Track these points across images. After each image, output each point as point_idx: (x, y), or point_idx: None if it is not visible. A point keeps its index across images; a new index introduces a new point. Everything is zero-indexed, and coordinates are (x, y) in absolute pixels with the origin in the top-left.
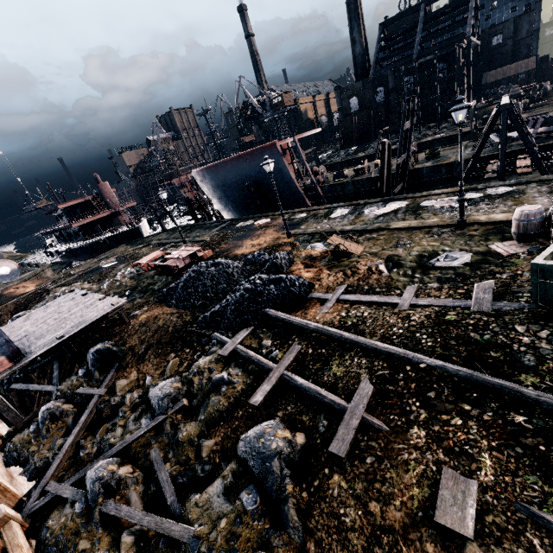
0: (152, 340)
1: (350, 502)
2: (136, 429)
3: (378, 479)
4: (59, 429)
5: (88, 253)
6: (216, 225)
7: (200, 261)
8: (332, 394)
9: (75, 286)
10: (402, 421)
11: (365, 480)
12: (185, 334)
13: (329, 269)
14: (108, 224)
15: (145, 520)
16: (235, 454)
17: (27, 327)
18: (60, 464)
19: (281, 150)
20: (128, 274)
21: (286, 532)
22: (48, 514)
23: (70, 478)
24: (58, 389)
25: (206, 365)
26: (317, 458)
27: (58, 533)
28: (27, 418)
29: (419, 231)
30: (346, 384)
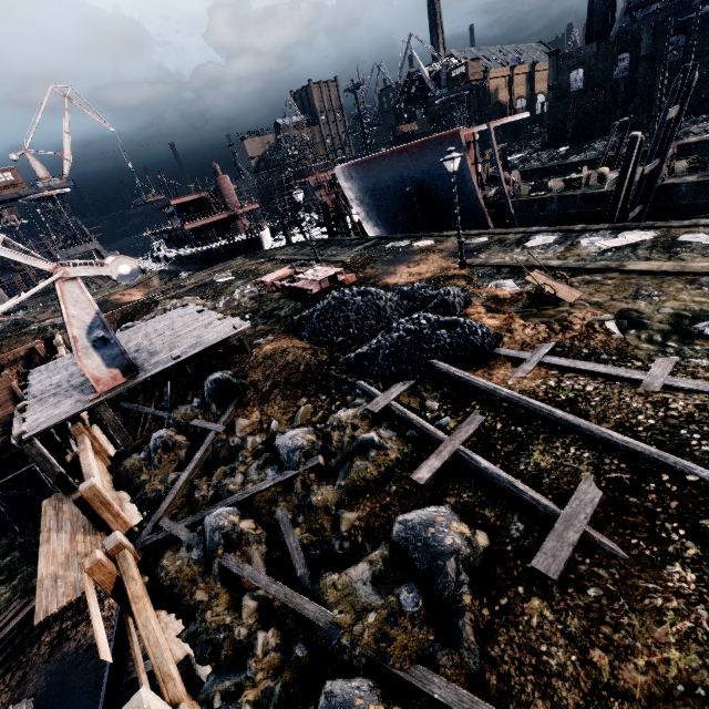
0: (279, 378)
1: (558, 640)
2: (259, 480)
3: (608, 621)
4: (171, 461)
5: (199, 263)
6: (358, 243)
7: (340, 287)
8: (533, 490)
9: (187, 300)
10: (652, 550)
11: (584, 618)
12: (320, 377)
13: (524, 318)
14: (224, 229)
15: (272, 588)
16: (387, 538)
17: (138, 341)
18: (174, 501)
19: (465, 143)
20: (248, 293)
21: (457, 652)
22: (161, 552)
23: (185, 518)
24: (170, 416)
25: (349, 420)
26: (506, 569)
27: (173, 576)
28: (137, 442)
29: (676, 278)
30: (556, 480)
